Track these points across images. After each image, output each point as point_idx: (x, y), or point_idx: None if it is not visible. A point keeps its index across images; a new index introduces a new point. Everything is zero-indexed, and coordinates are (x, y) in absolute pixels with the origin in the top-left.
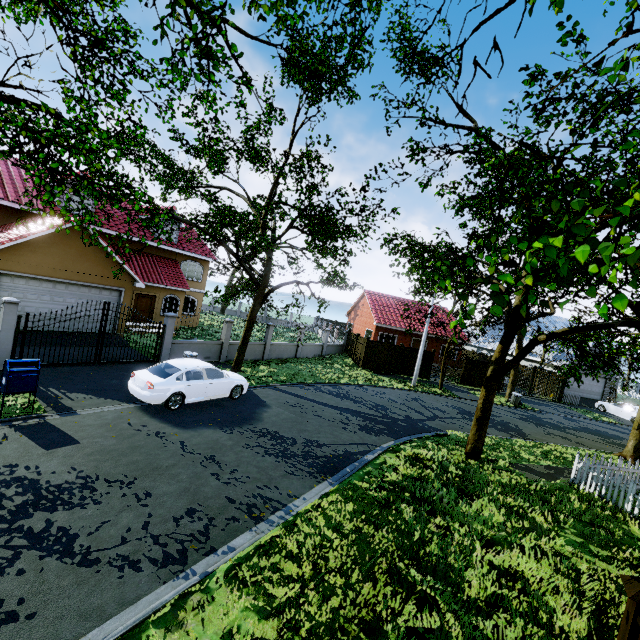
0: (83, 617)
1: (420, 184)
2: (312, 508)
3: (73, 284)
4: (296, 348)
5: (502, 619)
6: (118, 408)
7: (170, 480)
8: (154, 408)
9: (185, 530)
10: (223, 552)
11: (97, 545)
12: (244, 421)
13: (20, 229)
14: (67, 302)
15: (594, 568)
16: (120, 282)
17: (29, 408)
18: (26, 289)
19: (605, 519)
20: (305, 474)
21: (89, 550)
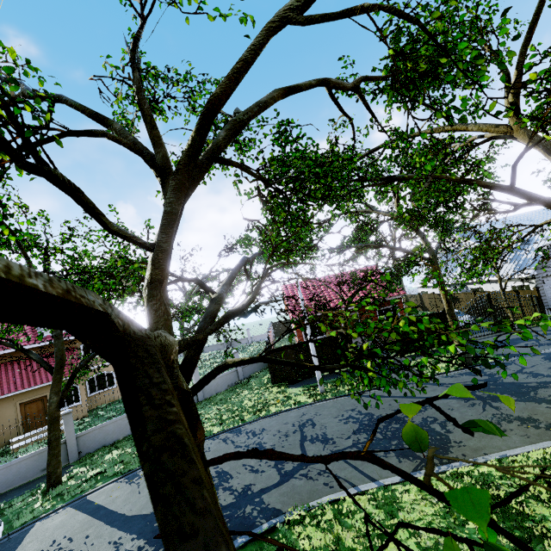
0: None
1: None
2: None
3: None
4: None
5: None
6: None
7: None
8: None
9: None
10: None
11: None
12: None
13: None
14: None
15: None
16: None
17: None
18: None
19: None
20: None
21: None
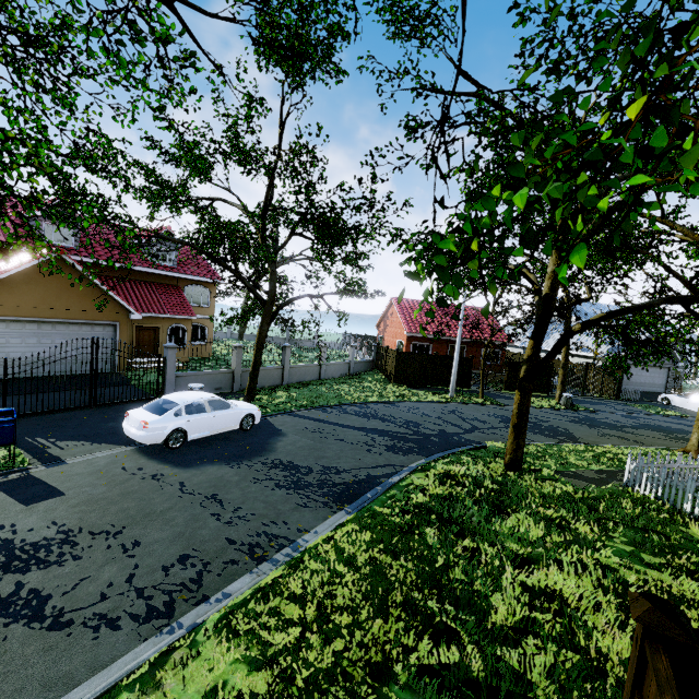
0: (47, 687)
1: (421, 166)
2: (323, 542)
3: (60, 323)
4: (319, 369)
5: (531, 646)
6: (113, 452)
7: (163, 526)
8: (154, 449)
9: (175, 579)
10: (216, 600)
11: (72, 605)
12: (255, 453)
13: None
14: (56, 343)
15: (644, 579)
16: (113, 315)
17: (11, 462)
18: (8, 333)
19: (661, 523)
20: (319, 505)
21: (62, 611)
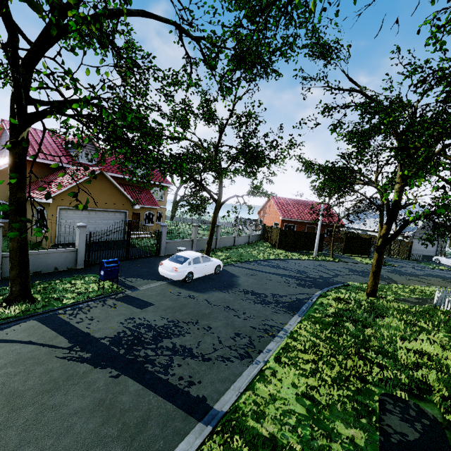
0: (222, 381)
1: (332, 130)
2: (298, 328)
3: (99, 211)
4: (234, 239)
5: (424, 371)
6: (158, 284)
7: (215, 320)
8: (177, 283)
9: (241, 343)
10: (266, 352)
11: (204, 352)
12: (231, 286)
13: (64, 178)
14: (97, 222)
15: None
16: (125, 206)
17: (113, 288)
18: (74, 217)
19: None
20: (283, 312)
21: (202, 354)
